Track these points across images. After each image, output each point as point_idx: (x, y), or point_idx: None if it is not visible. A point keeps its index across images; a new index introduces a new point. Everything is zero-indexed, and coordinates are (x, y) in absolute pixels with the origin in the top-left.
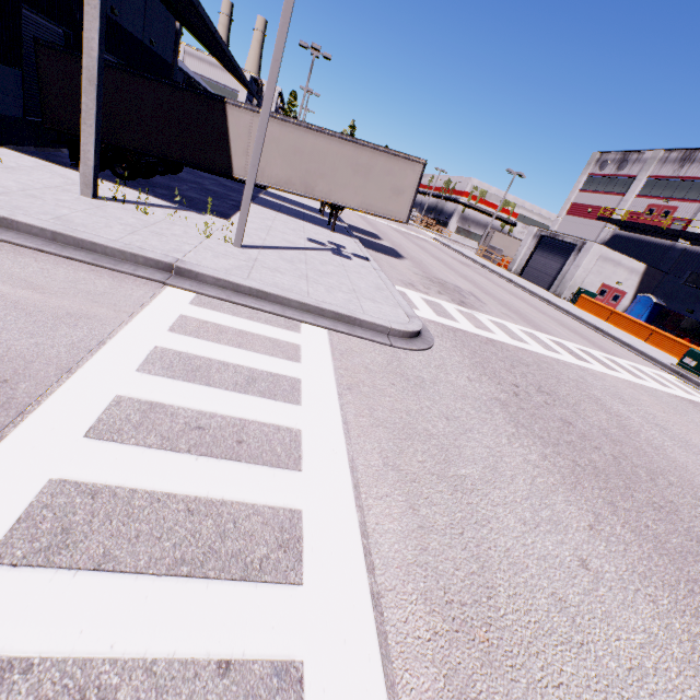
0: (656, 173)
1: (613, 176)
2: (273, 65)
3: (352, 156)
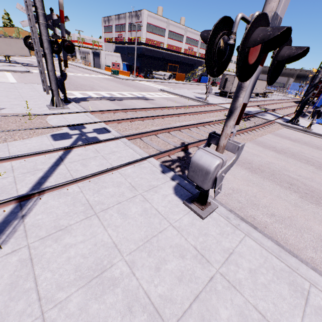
0: (116, 23)
1: (108, 26)
2: None
3: (3, 41)
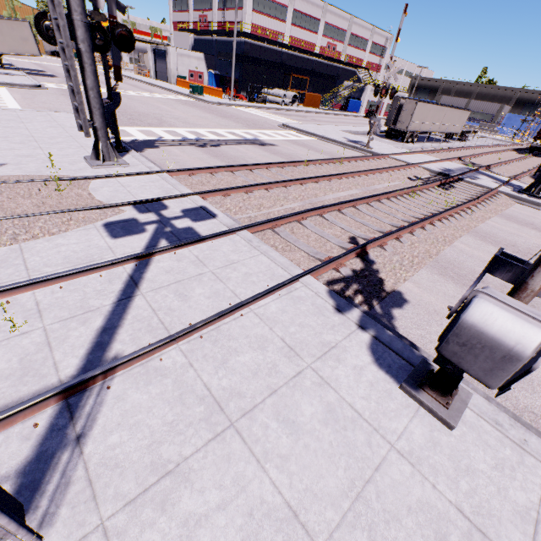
0: None
1: None
2: None
3: None
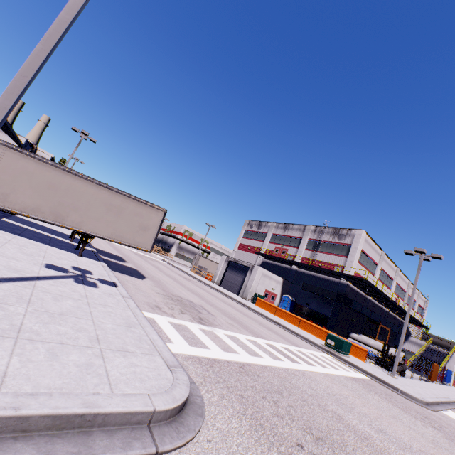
0: (275, 232)
1: (256, 232)
2: (19, 78)
3: (107, 198)
